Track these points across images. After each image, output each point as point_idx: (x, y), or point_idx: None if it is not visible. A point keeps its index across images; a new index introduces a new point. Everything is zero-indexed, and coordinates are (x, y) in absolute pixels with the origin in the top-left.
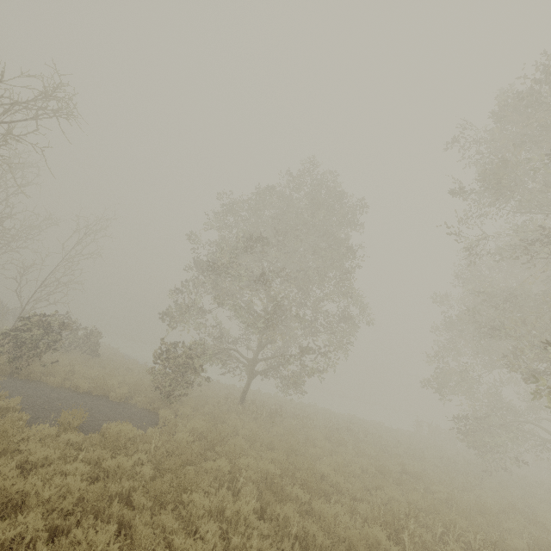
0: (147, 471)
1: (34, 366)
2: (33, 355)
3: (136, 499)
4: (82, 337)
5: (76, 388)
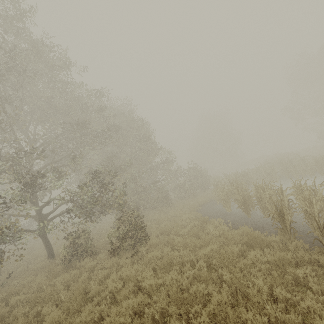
0: None
1: None
2: None
3: None
4: None
5: None
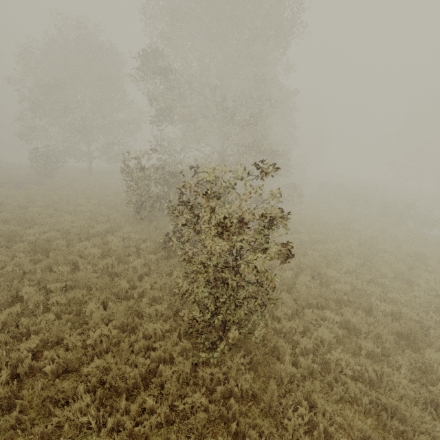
0: (44, 192)
1: None
2: None
3: (43, 195)
4: None
5: None
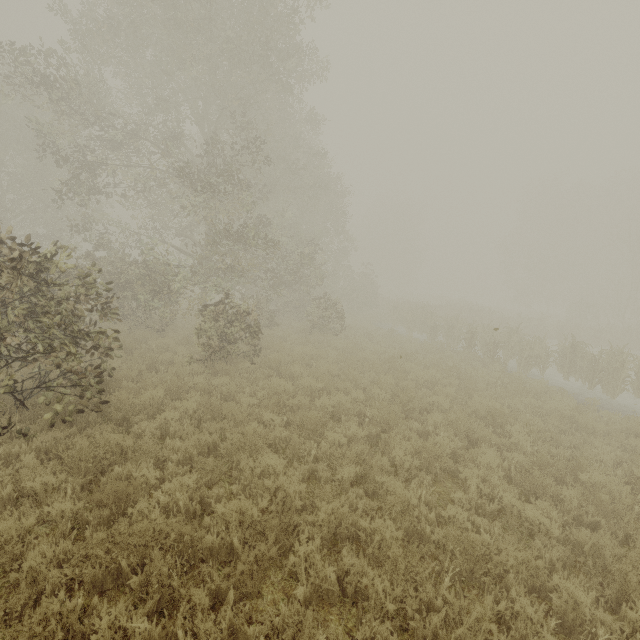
0: None
1: None
2: None
3: None
4: None
5: None
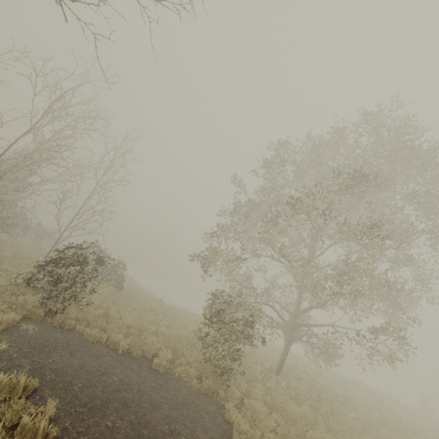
0: None
1: (69, 309)
2: (69, 297)
3: None
4: (110, 268)
5: (113, 346)
